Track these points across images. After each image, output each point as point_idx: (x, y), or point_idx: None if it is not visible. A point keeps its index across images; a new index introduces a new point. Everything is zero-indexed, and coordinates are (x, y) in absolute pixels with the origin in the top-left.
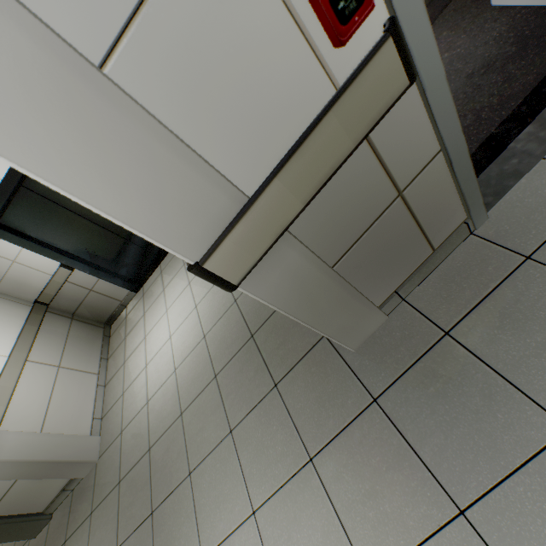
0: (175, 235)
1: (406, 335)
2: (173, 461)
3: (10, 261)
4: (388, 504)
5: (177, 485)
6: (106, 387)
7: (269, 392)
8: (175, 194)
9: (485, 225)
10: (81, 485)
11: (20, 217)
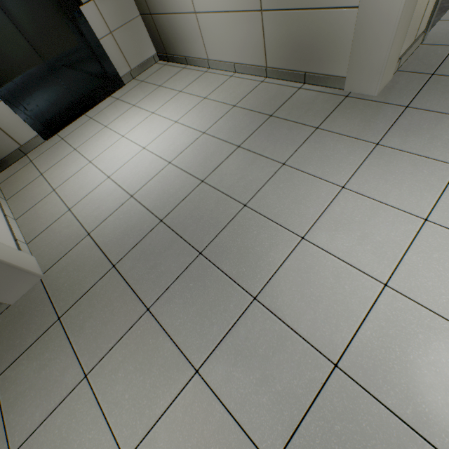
0: None
1: (409, 81)
2: (212, 210)
3: None
4: (446, 136)
5: (230, 220)
6: (18, 220)
7: (312, 133)
8: None
9: (426, 41)
10: (7, 313)
11: None
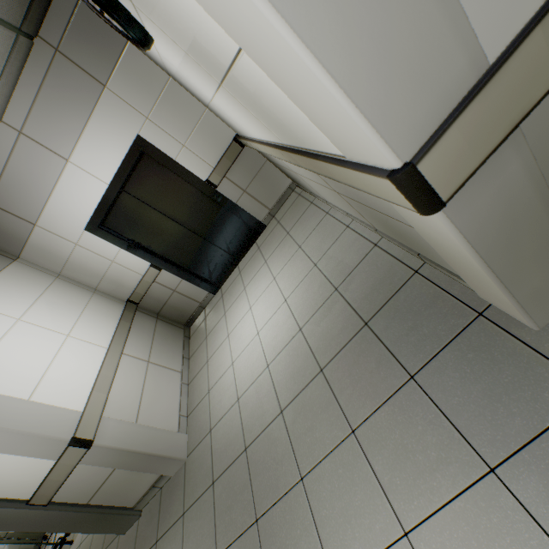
0: (392, 118)
1: None
2: (277, 464)
3: (110, 261)
4: None
5: (285, 491)
6: (189, 386)
7: (402, 385)
8: (409, 49)
9: None
10: (170, 483)
11: (119, 220)
